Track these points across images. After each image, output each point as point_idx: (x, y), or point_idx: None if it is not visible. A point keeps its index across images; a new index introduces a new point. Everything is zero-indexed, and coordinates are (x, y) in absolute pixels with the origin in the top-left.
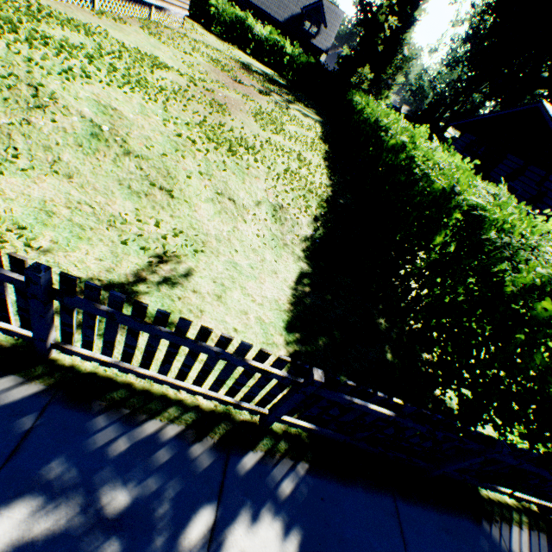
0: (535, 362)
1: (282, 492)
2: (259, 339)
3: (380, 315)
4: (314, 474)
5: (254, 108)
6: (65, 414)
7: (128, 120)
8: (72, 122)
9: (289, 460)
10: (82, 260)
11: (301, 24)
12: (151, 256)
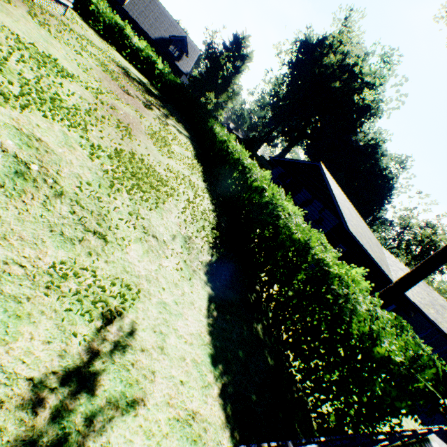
0: (376, 385)
1: None
2: (199, 384)
3: (257, 322)
4: None
5: (148, 127)
6: None
7: (56, 153)
8: None
9: None
10: (28, 349)
11: (169, 47)
12: (98, 319)
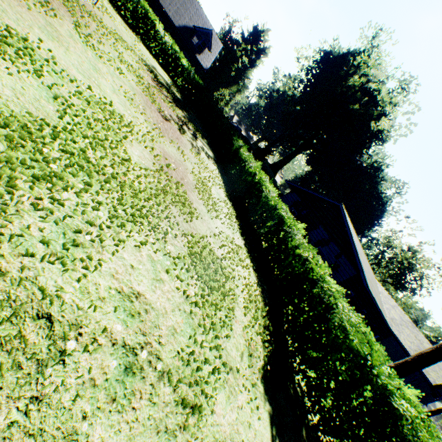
0: None
1: None
2: None
3: (301, 425)
4: None
5: (192, 174)
6: None
7: (153, 307)
8: (102, 360)
9: None
10: None
11: (192, 37)
12: None
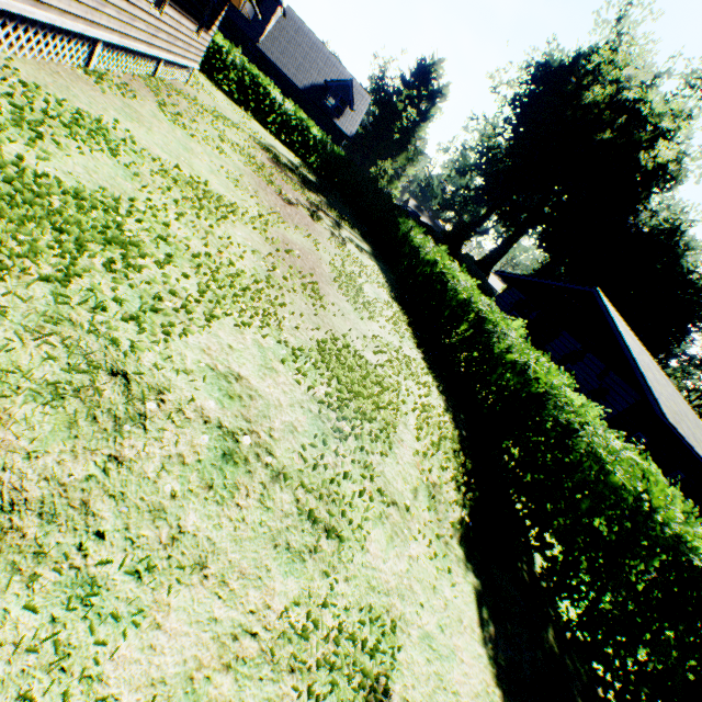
0: None
1: None
2: None
3: (545, 625)
4: None
5: (330, 265)
6: None
7: (261, 395)
8: (192, 437)
9: None
10: None
11: (324, 98)
12: None
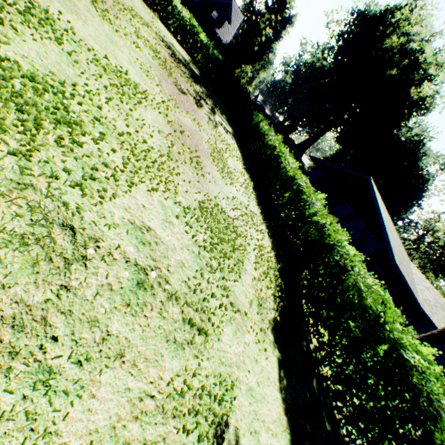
0: None
1: None
2: None
3: (312, 377)
4: None
5: (208, 143)
6: None
7: (163, 242)
8: (117, 272)
9: None
10: None
11: (210, 11)
12: (214, 441)
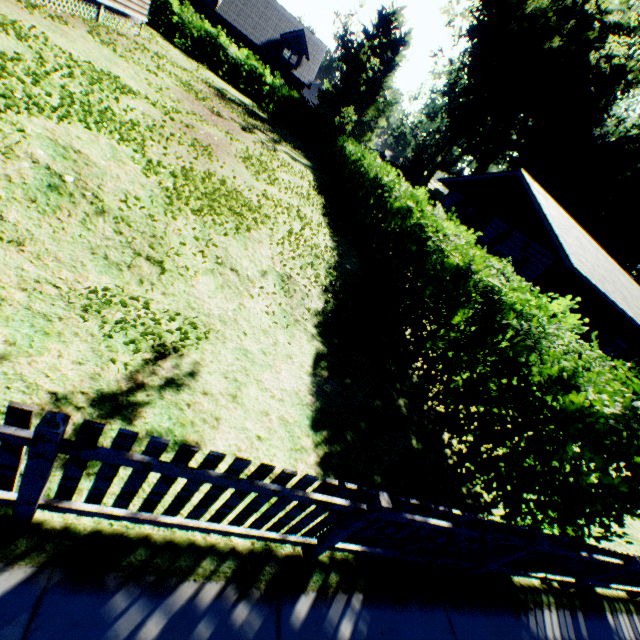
0: (567, 454)
1: (342, 638)
2: (286, 445)
3: (399, 395)
4: (370, 605)
5: (241, 150)
6: (69, 603)
7: (98, 167)
8: (20, 168)
9: (343, 594)
10: (54, 365)
11: (281, 52)
12: (146, 351)
